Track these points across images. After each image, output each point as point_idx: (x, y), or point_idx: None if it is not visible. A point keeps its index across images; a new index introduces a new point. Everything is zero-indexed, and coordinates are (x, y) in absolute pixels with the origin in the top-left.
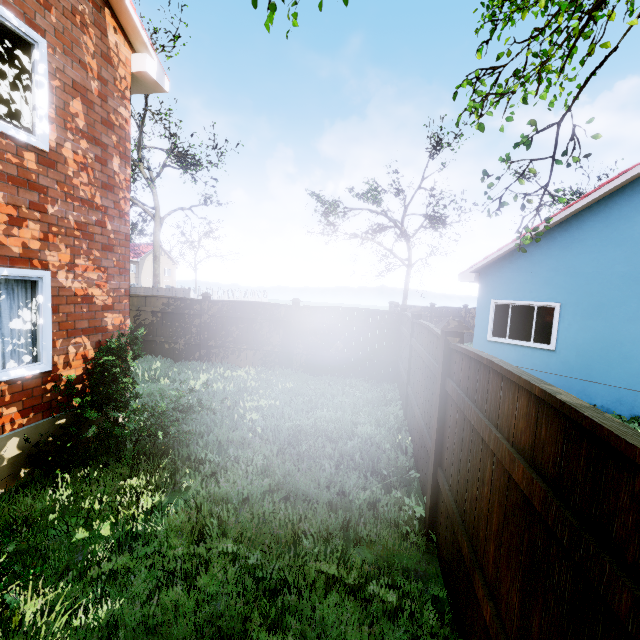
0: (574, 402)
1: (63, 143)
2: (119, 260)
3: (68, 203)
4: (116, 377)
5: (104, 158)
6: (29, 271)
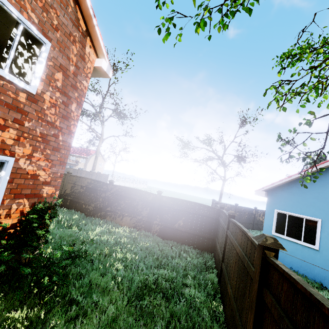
0: None
1: (45, 92)
2: (61, 157)
3: (39, 122)
4: (34, 229)
5: (67, 103)
6: (0, 156)
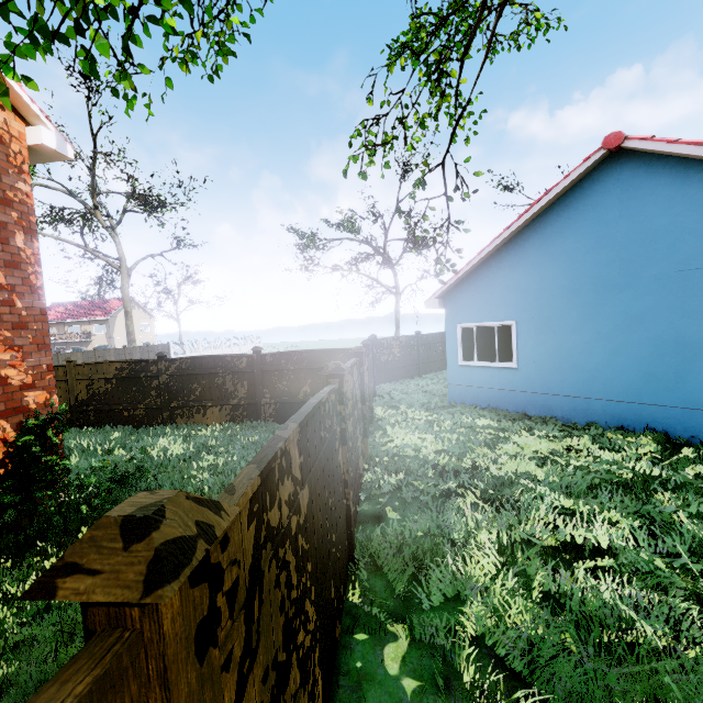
0: (280, 435)
1: None
2: (36, 336)
3: None
4: (38, 457)
5: (4, 237)
6: None
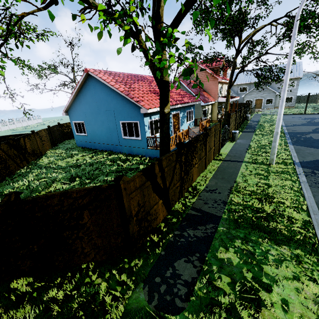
0: None
1: None
2: None
3: None
4: None
5: None
6: None
